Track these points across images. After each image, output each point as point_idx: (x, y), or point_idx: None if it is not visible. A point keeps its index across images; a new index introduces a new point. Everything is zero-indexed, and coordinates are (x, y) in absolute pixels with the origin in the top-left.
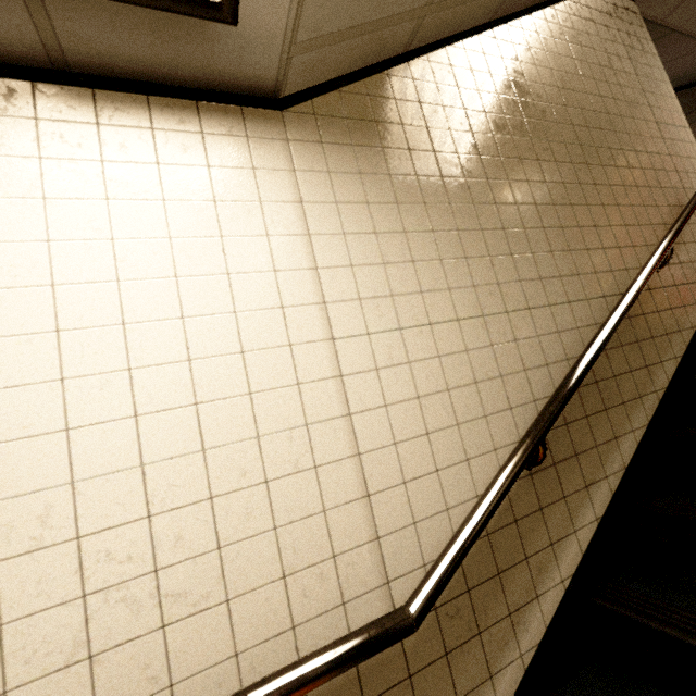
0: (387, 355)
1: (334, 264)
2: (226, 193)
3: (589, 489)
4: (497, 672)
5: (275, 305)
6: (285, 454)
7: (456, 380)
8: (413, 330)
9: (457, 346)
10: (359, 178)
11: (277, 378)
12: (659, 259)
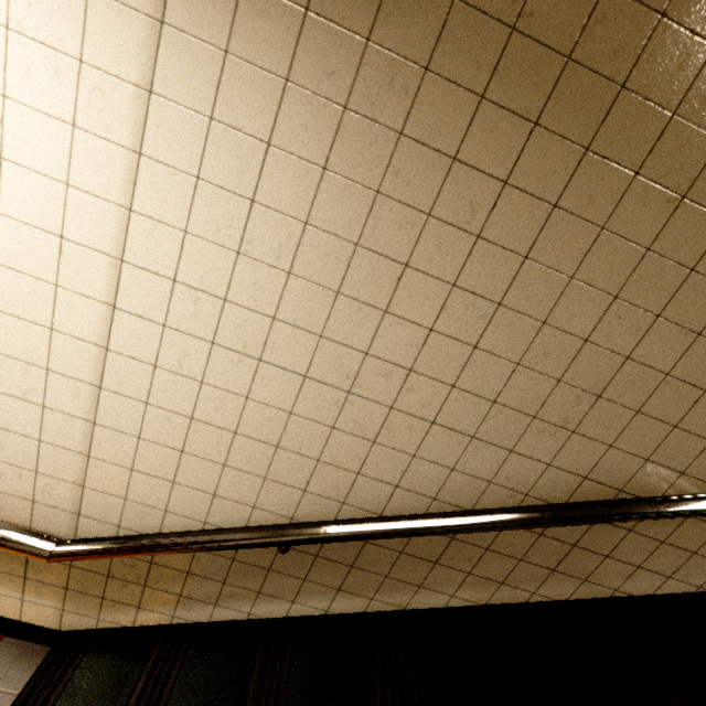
0: (178, 360)
1: (159, 217)
2: (30, 19)
3: (341, 593)
4: (146, 609)
5: (54, 229)
6: (16, 379)
7: (253, 430)
8: (231, 353)
9: (281, 402)
10: (279, 89)
11: (30, 311)
12: None
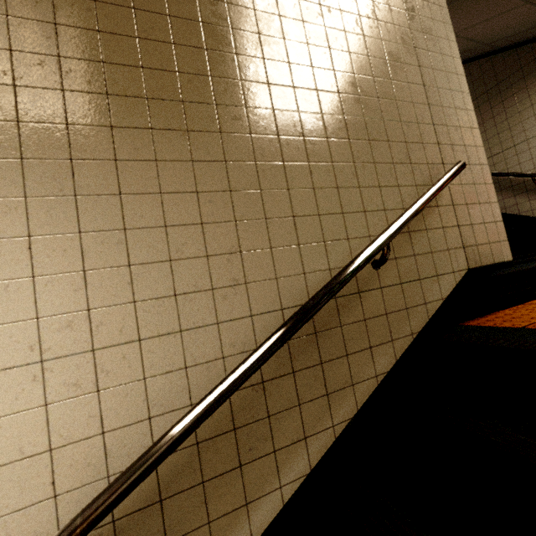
0: None
1: None
2: None
3: None
4: None
5: None
6: None
7: None
8: None
9: None
10: None
11: None
12: (358, 264)
